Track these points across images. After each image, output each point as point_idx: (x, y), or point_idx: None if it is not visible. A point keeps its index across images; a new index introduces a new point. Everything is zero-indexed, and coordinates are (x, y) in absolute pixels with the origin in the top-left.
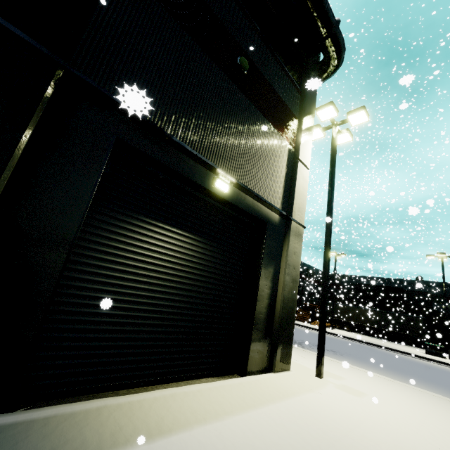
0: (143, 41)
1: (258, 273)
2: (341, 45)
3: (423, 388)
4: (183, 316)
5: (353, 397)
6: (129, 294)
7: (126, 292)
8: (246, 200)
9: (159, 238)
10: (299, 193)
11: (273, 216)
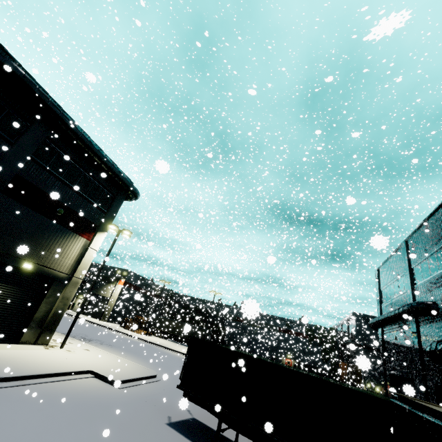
0: (1, 217)
1: (42, 300)
2: (135, 194)
3: (130, 358)
4: None
5: (65, 353)
6: None
7: None
8: (43, 269)
9: None
10: (84, 263)
11: (61, 275)
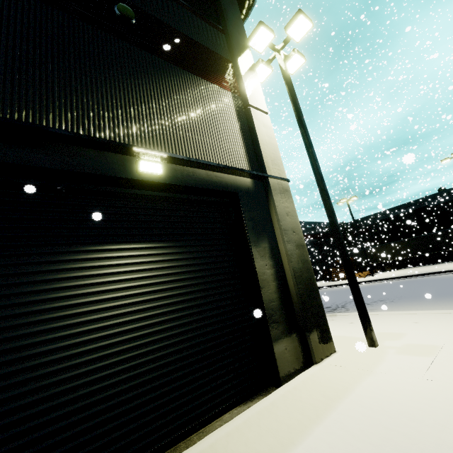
0: None
1: (249, 255)
2: None
3: None
4: (164, 350)
5: (425, 360)
6: (64, 358)
7: (57, 357)
8: (197, 175)
9: (86, 267)
10: (266, 144)
11: (242, 181)
